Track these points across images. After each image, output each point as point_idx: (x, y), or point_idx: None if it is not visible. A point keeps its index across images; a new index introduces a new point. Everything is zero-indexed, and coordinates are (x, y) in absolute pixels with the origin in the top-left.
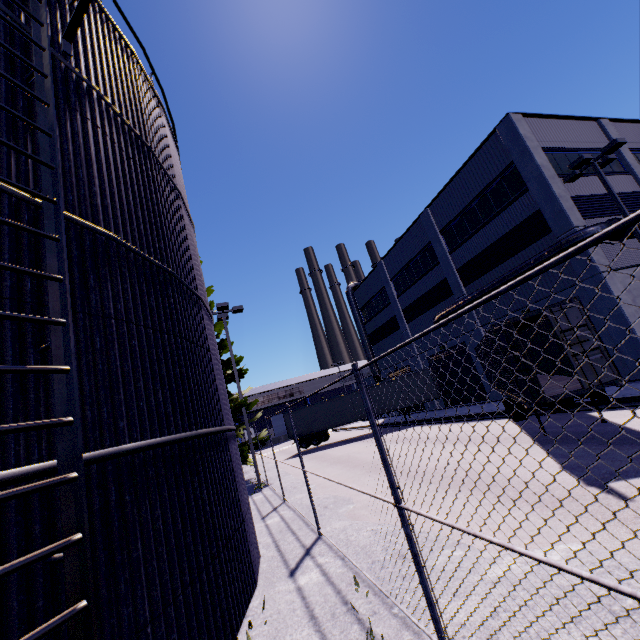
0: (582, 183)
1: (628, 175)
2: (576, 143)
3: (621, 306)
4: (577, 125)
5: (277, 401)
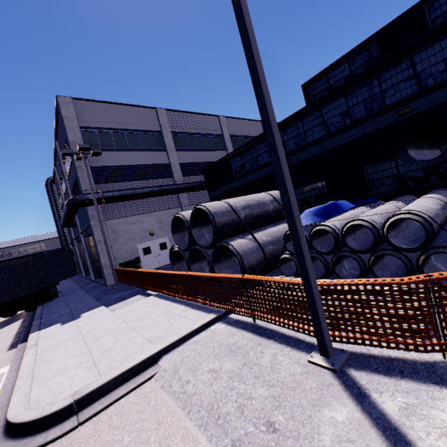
0: (115, 156)
1: (164, 151)
2: (126, 125)
3: (97, 245)
4: (135, 111)
5: (17, 255)
